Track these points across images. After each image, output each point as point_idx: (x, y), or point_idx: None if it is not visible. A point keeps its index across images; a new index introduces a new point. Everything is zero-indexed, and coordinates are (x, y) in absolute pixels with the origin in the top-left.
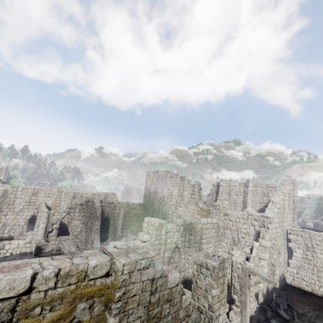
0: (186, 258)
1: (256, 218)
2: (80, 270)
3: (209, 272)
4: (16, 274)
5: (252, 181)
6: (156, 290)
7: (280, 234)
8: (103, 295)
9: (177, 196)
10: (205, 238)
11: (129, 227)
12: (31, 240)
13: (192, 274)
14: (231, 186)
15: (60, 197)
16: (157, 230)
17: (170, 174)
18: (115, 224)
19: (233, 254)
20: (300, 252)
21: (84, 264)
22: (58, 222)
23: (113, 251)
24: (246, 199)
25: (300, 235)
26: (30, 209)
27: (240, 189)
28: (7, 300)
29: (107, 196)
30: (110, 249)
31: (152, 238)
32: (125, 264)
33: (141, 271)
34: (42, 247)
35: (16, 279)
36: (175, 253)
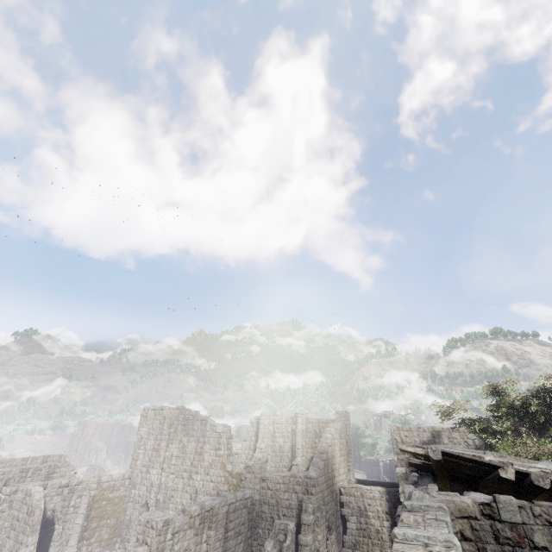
0: None
1: (299, 480)
2: None
3: None
4: None
5: (302, 414)
6: None
7: (330, 498)
8: None
9: (194, 454)
10: (233, 529)
11: (96, 532)
12: None
13: None
14: (276, 423)
15: None
16: (160, 534)
17: (184, 415)
18: (67, 531)
19: (266, 548)
20: (353, 520)
21: None
22: None
23: None
24: (294, 444)
25: (352, 495)
26: None
27: (288, 427)
28: None
29: (54, 469)
30: None
31: (152, 551)
32: None
33: None
34: None
35: None
36: None
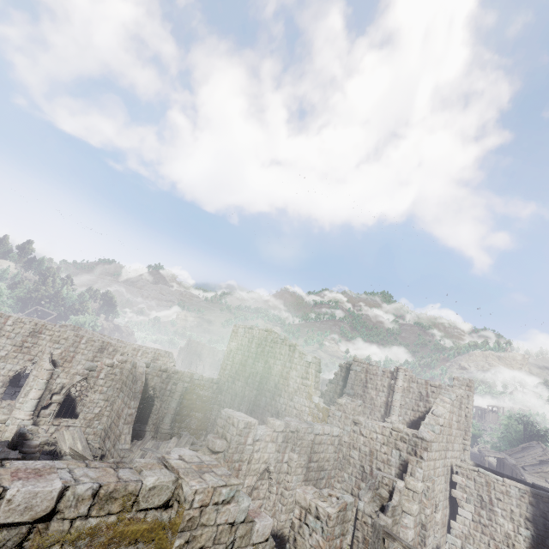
0: (279, 493)
1: (404, 437)
2: (129, 491)
3: (319, 524)
4: (39, 484)
5: (404, 371)
6: (233, 545)
7: (441, 471)
8: (153, 541)
9: (279, 377)
10: (316, 461)
11: (186, 420)
12: (7, 419)
13: (285, 525)
14: (369, 373)
15: (77, 346)
16: (240, 434)
17: (272, 337)
18: (163, 410)
19: (361, 497)
20: (469, 508)
21: (136, 481)
22: (64, 392)
23: (179, 465)
24: (390, 400)
25: (471, 479)
26: (18, 360)
27: (384, 380)
28: (16, 526)
29: (158, 357)
30: (174, 461)
31: (230, 448)
32: (198, 491)
33: (218, 507)
34: (28, 435)
35: (38, 494)
36: (263, 481)
